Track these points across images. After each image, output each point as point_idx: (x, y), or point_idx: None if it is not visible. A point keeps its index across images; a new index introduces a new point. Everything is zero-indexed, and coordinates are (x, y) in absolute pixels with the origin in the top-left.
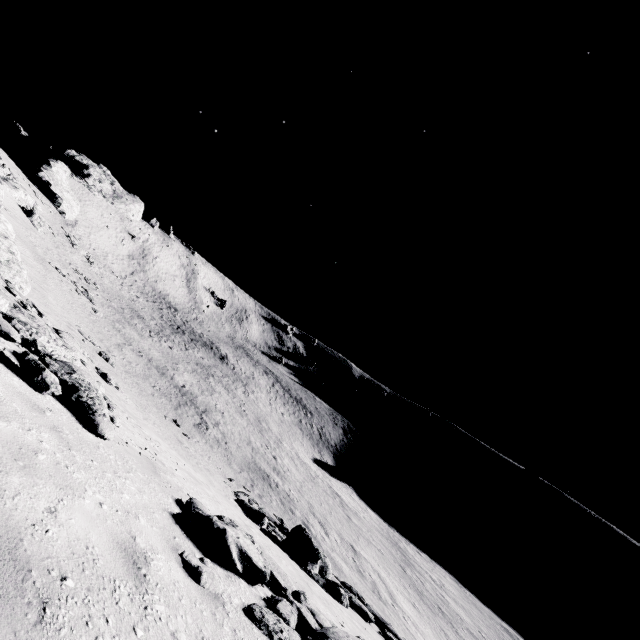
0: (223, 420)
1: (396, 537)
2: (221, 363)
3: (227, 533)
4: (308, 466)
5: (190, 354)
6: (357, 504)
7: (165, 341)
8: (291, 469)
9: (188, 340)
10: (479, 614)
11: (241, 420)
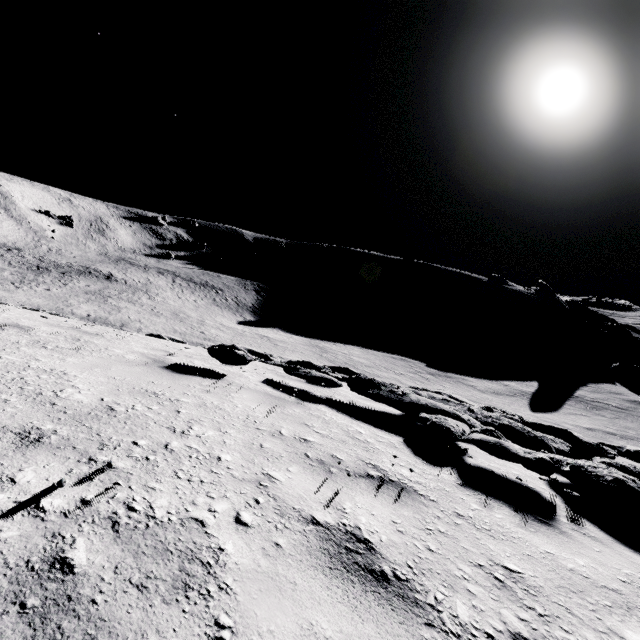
0: (143, 325)
1: (317, 343)
2: (110, 283)
3: (161, 335)
4: (234, 328)
5: (72, 287)
6: (283, 336)
7: (37, 286)
8: (219, 335)
9: (59, 275)
10: (375, 357)
11: (159, 320)
